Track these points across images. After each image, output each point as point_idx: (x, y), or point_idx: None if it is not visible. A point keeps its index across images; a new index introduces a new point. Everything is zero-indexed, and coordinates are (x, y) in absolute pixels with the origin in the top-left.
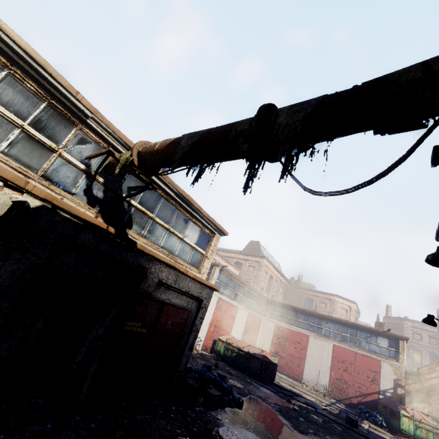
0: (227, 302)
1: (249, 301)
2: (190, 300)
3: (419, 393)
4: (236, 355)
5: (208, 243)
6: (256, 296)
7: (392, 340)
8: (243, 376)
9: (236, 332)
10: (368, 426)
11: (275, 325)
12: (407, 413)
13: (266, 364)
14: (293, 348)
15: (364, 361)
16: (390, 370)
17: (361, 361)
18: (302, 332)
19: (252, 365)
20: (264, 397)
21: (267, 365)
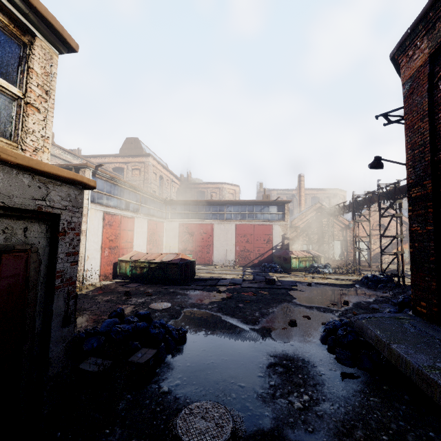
0: (118, 215)
1: (145, 207)
2: (12, 224)
3: (295, 238)
4: (148, 270)
5: (20, 63)
6: (152, 200)
7: (280, 206)
8: (164, 289)
9: (140, 245)
10: (275, 277)
11: (179, 224)
12: (294, 255)
13: (185, 266)
14: (200, 239)
15: (261, 230)
16: (279, 229)
17: (258, 230)
18: (207, 222)
19: (171, 273)
20: (197, 302)
21: (187, 266)
